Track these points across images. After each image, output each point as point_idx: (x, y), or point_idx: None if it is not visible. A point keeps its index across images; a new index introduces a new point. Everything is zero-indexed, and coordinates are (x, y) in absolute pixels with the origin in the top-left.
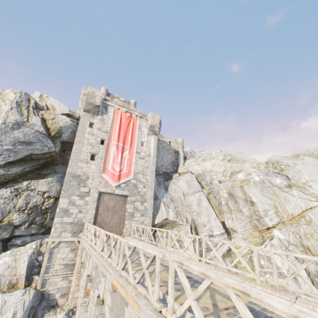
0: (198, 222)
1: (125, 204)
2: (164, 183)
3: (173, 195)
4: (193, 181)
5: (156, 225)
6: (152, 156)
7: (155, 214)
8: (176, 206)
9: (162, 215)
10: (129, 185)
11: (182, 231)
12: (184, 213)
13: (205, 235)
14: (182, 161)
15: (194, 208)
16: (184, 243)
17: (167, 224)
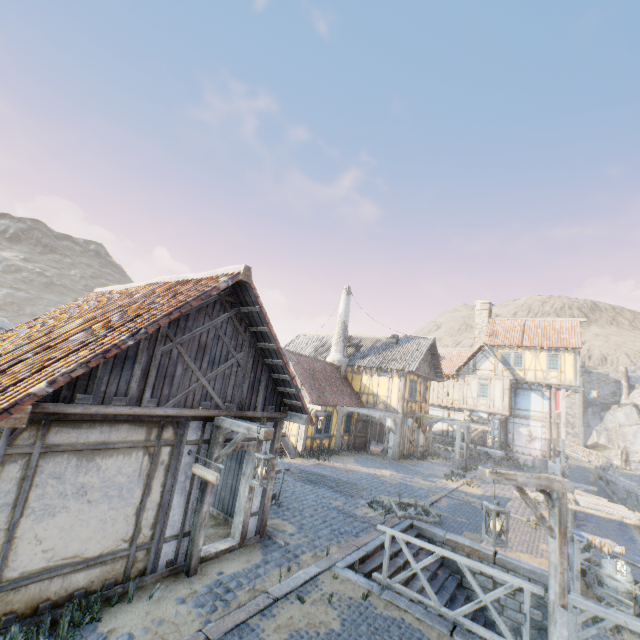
0: (629, 449)
1: (558, 428)
2: (599, 413)
3: (607, 424)
4: (631, 414)
5: (588, 445)
6: (577, 394)
7: (587, 438)
8: (609, 434)
9: (593, 439)
10: (558, 416)
11: (612, 453)
12: (616, 441)
13: (635, 459)
14: (624, 391)
15: (627, 438)
16: (612, 461)
17: (598, 446)
